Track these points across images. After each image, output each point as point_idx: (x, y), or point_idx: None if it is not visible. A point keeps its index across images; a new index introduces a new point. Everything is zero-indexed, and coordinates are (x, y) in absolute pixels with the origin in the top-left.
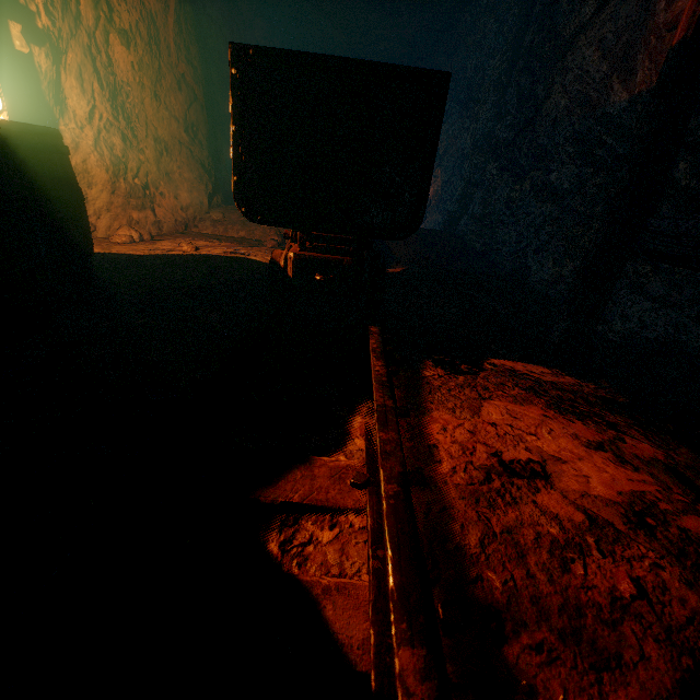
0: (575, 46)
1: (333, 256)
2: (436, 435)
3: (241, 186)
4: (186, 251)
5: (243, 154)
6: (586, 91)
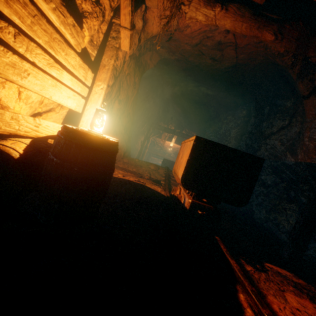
0: (270, 138)
1: (205, 204)
2: (279, 313)
3: (185, 176)
4: (119, 176)
5: (189, 166)
6: (276, 153)
